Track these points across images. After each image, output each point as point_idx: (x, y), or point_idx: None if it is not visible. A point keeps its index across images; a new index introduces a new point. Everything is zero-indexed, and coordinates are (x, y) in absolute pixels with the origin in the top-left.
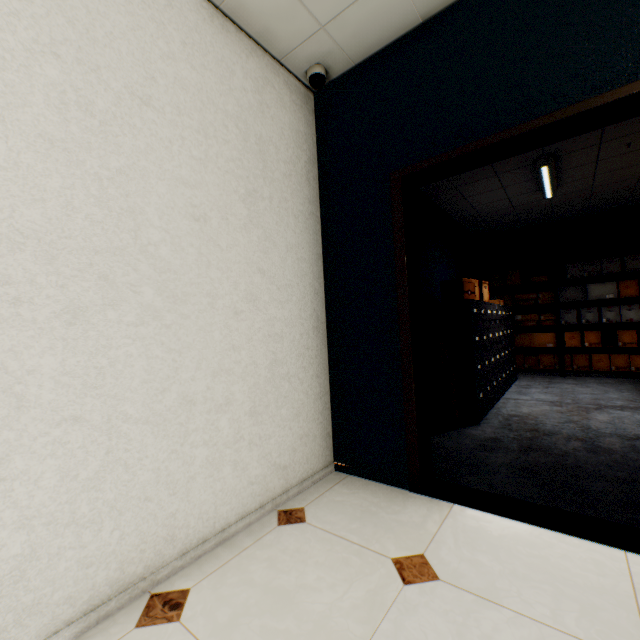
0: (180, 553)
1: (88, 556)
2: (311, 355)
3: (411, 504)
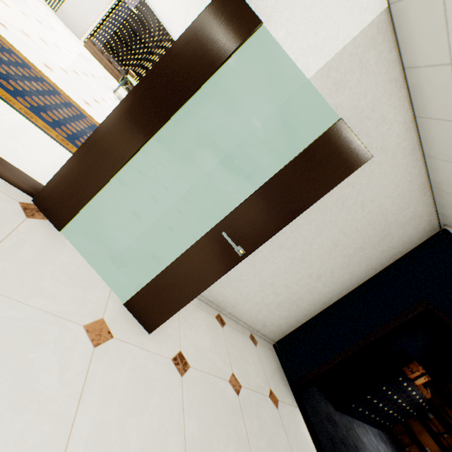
0: (229, 312)
1: (223, 292)
2: (312, 308)
3: (286, 387)
